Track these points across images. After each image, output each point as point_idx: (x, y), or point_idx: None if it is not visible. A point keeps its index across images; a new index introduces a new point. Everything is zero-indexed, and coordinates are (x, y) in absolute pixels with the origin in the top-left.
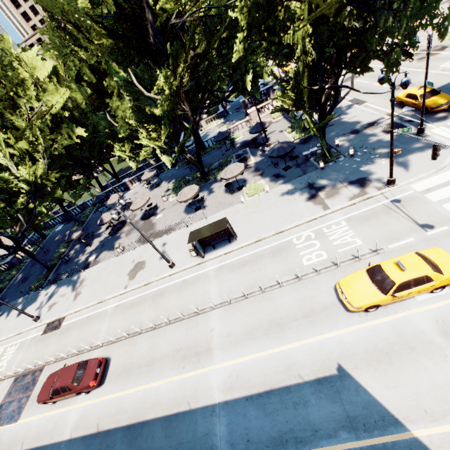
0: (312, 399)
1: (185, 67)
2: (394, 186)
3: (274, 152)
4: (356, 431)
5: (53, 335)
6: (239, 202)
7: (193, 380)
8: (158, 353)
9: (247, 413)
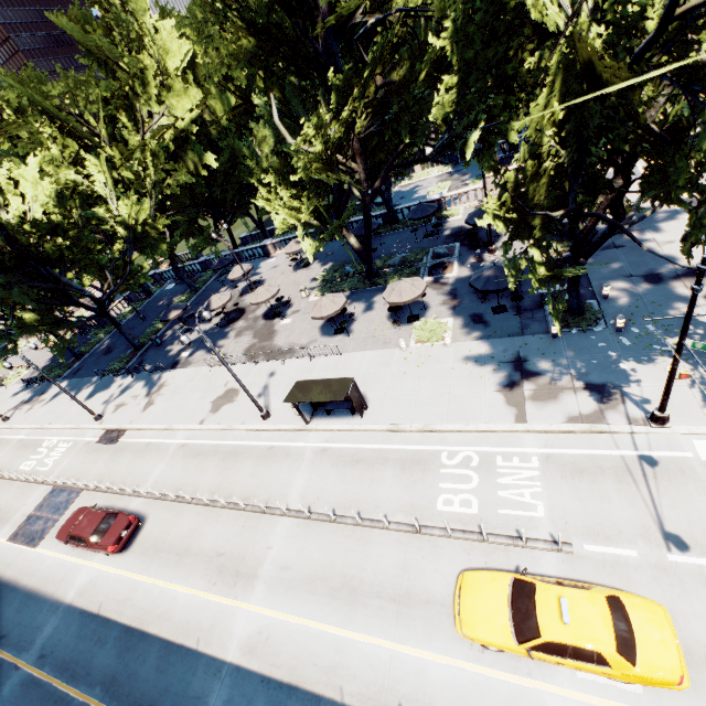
0: None
1: (363, 104)
2: (661, 428)
3: (480, 281)
4: None
5: (106, 449)
6: (398, 346)
7: (217, 609)
8: (197, 544)
9: (254, 700)
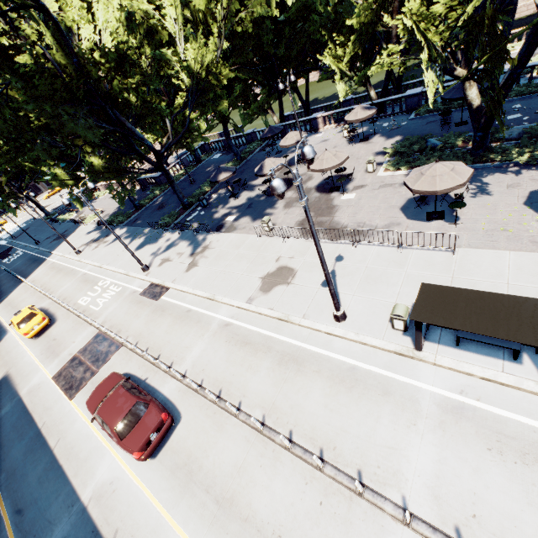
0: None
1: None
2: None
3: None
4: None
5: (148, 304)
6: None
7: None
8: (245, 499)
9: None
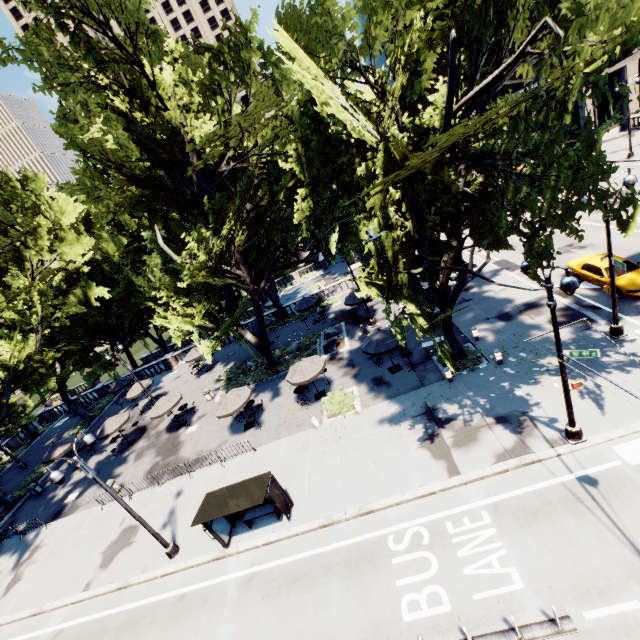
0: None
1: (238, 223)
2: (580, 442)
3: (371, 346)
4: None
5: None
6: (312, 425)
7: None
8: None
9: None
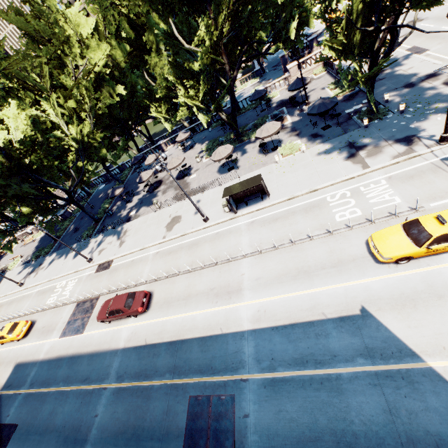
0: (333, 332)
1: (227, 15)
2: (447, 144)
3: (314, 109)
4: (373, 358)
5: (104, 273)
6: (273, 163)
7: (225, 312)
8: (194, 290)
9: (272, 339)
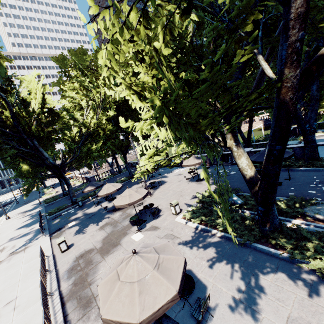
0: None
1: None
2: None
3: None
4: None
5: None
6: None
7: None
8: None
9: None
